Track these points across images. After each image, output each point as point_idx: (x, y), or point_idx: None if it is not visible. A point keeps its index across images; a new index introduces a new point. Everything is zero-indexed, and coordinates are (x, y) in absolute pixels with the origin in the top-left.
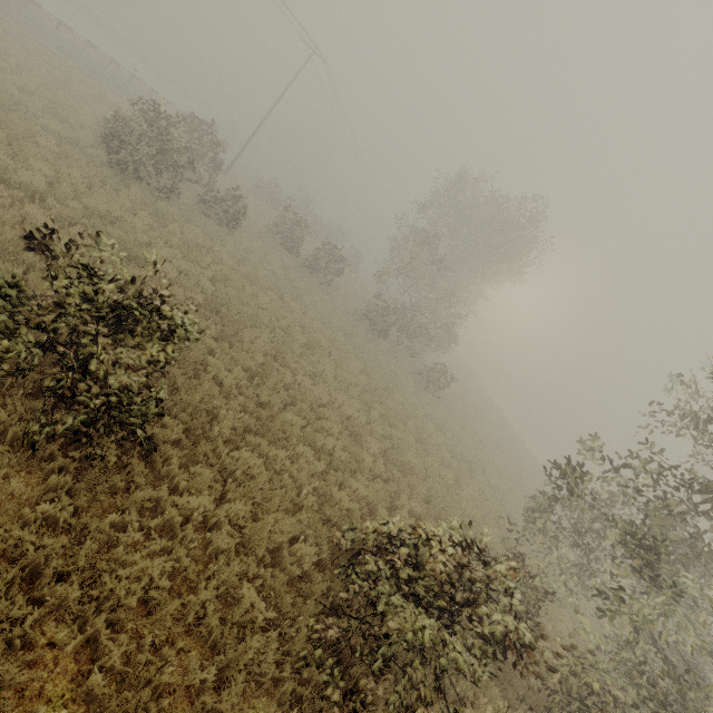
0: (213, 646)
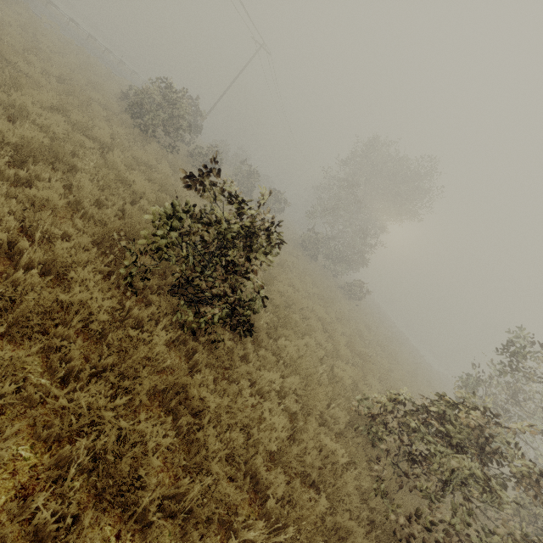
0: (311, 483)
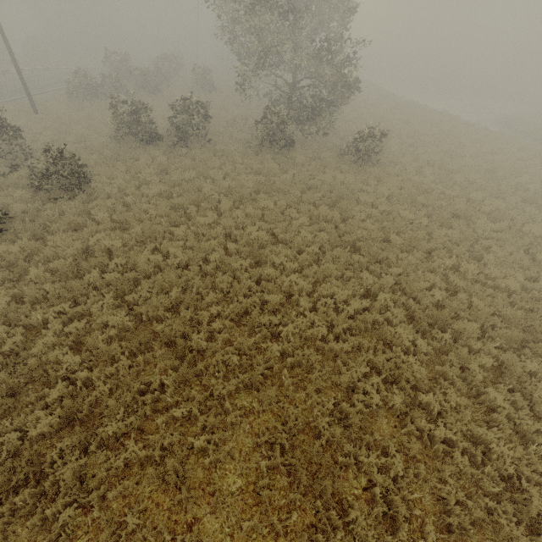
0: None
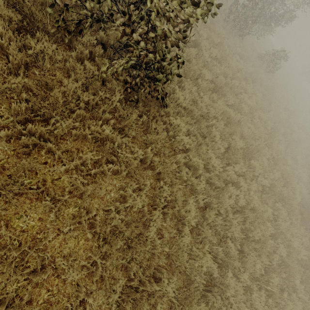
0: None
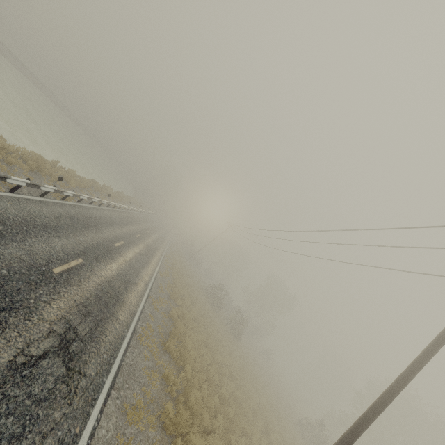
0: None
